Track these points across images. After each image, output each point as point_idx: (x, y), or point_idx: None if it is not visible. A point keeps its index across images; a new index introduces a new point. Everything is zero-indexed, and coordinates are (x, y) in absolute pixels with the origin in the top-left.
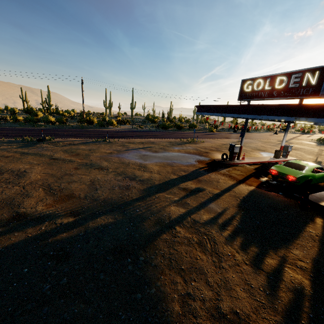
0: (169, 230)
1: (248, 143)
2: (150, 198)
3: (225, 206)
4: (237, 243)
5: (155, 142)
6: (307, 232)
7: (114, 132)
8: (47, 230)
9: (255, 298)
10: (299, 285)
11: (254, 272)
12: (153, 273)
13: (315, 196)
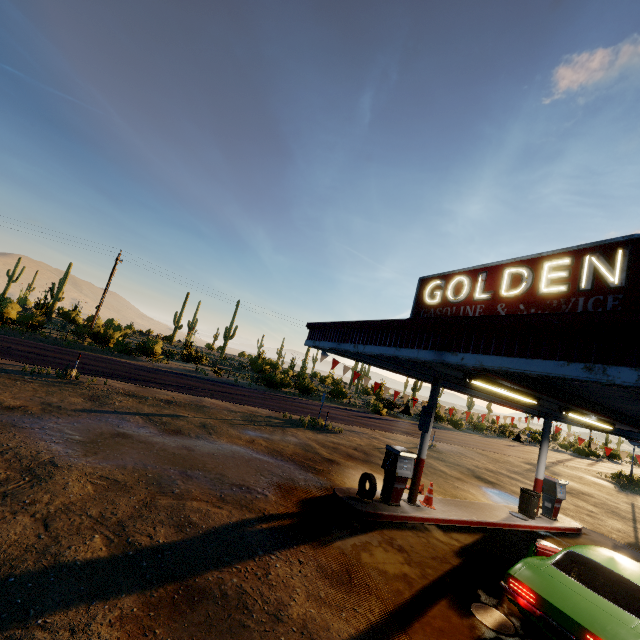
0: None
1: (455, 455)
2: None
3: None
4: None
5: (211, 406)
6: None
7: (131, 368)
8: None
9: None
10: None
11: None
12: None
13: None
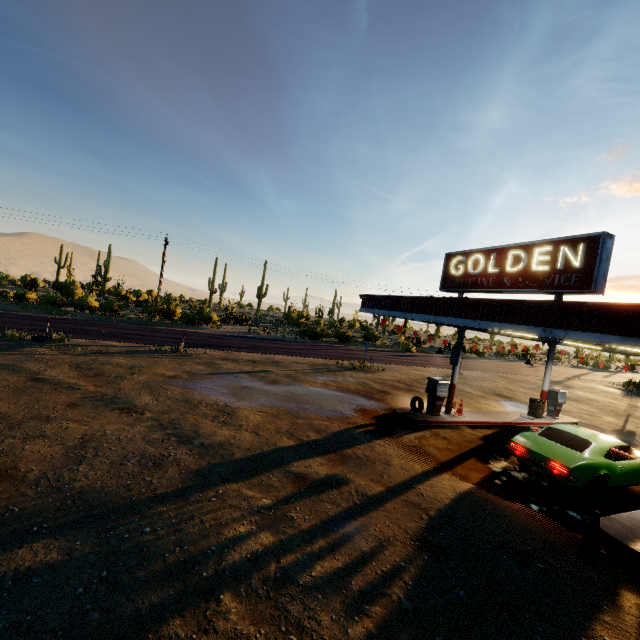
0: (199, 604)
1: (479, 380)
2: (201, 494)
3: (385, 533)
4: None
5: (282, 361)
6: None
7: (206, 337)
8: None
9: None
10: None
11: None
12: None
13: (619, 521)
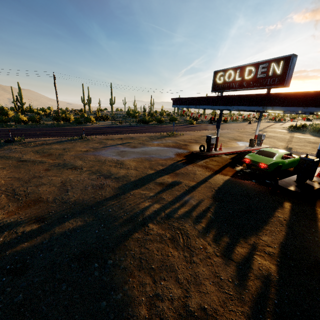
0: (141, 228)
1: (226, 134)
2: (125, 195)
3: (200, 198)
4: (210, 235)
5: (135, 137)
6: (276, 217)
7: (92, 129)
8: (5, 241)
9: (224, 291)
10: (267, 271)
11: (224, 263)
12: (121, 277)
13: (285, 181)
